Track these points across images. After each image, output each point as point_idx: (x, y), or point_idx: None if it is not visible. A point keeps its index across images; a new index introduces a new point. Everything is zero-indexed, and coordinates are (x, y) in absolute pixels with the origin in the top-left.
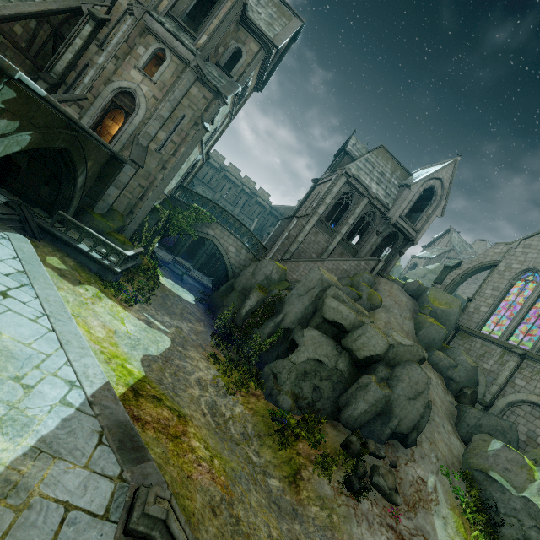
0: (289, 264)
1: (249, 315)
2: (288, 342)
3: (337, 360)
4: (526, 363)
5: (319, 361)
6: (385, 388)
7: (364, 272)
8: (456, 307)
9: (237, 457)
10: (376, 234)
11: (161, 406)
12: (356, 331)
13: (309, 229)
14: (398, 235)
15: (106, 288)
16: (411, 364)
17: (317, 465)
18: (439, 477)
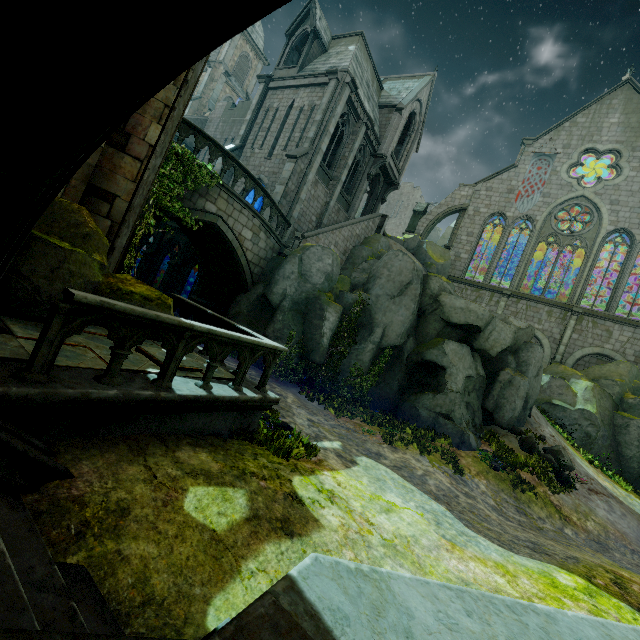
0: (310, 241)
1: (329, 342)
2: (405, 362)
3: (476, 367)
4: (511, 301)
5: (468, 376)
6: (524, 377)
7: (378, 236)
8: (450, 259)
9: (578, 546)
10: (368, 179)
11: (634, 590)
12: (487, 328)
13: (312, 178)
14: (380, 178)
15: (286, 454)
16: (533, 345)
17: (549, 485)
18: (549, 426)
